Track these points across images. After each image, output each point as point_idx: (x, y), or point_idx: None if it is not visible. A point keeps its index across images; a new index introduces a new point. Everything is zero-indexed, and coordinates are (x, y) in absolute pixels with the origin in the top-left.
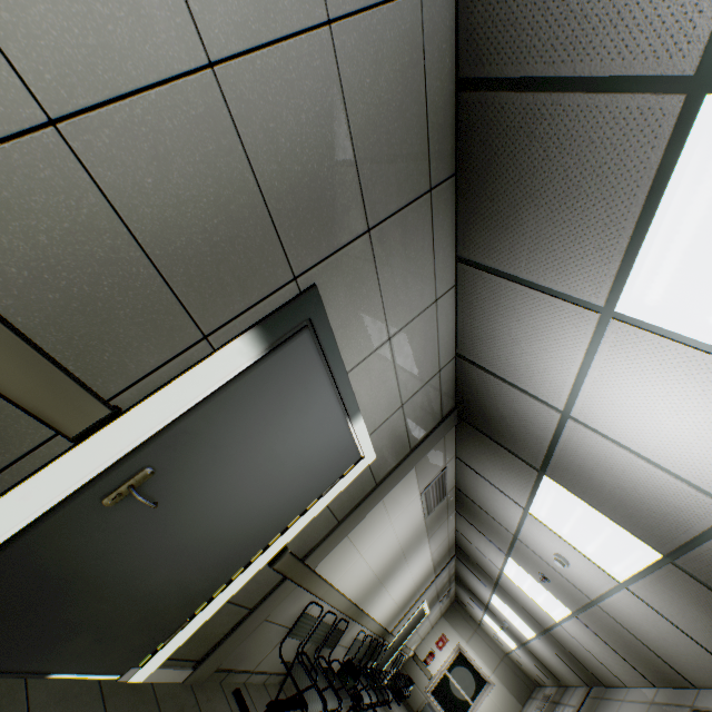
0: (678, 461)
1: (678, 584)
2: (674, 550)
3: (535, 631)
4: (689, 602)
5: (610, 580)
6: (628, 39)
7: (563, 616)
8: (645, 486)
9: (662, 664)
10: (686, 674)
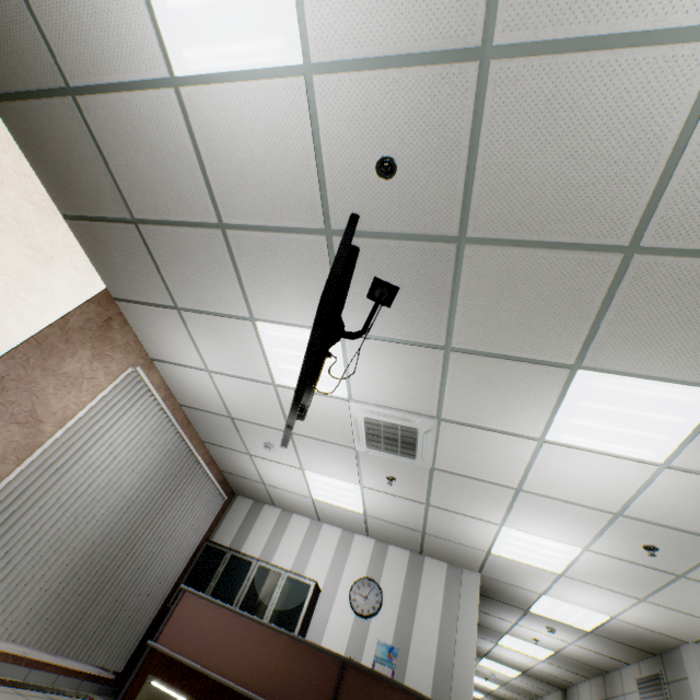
0: (517, 660)
1: (526, 676)
2: (522, 671)
3: (483, 694)
4: (530, 679)
5: (510, 677)
6: (493, 628)
7: (496, 687)
8: (512, 662)
9: (531, 693)
10: (538, 694)
